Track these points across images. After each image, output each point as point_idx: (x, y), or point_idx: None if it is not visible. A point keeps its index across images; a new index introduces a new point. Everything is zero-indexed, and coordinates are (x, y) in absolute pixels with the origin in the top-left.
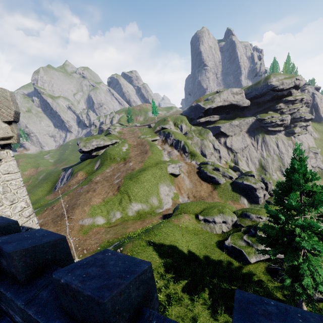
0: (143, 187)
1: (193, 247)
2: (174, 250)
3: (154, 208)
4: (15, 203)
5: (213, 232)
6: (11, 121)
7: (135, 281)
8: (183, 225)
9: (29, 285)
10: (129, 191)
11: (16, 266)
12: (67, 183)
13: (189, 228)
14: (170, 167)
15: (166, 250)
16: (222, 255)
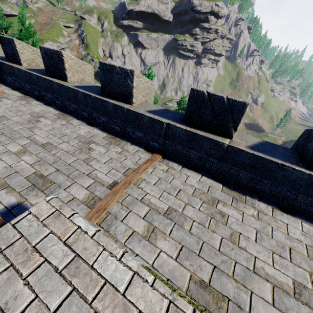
0: None
1: None
2: None
3: None
4: None
5: None
6: None
7: None
8: None
9: None
10: None
11: None
12: None
13: None
14: (48, 44)
15: None
16: None
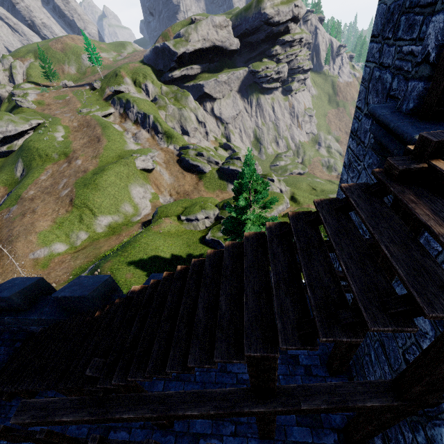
0: (107, 195)
1: (176, 249)
2: (157, 256)
3: (130, 217)
4: None
5: (197, 230)
6: None
7: (102, 285)
8: (165, 230)
9: (32, 310)
10: (89, 203)
11: (17, 302)
12: None
13: (172, 231)
14: (139, 161)
15: (148, 259)
16: (204, 248)
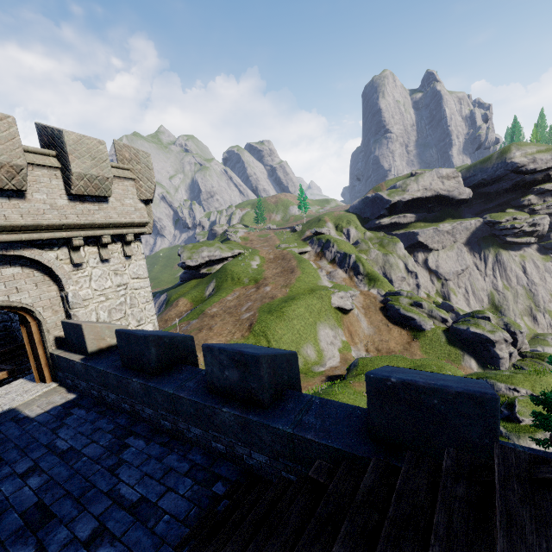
0: (291, 328)
1: None
2: None
3: (310, 364)
4: (142, 324)
5: None
6: (149, 200)
7: None
8: None
9: (276, 410)
10: (268, 332)
11: (263, 377)
12: (162, 316)
13: None
14: (336, 297)
15: None
16: None
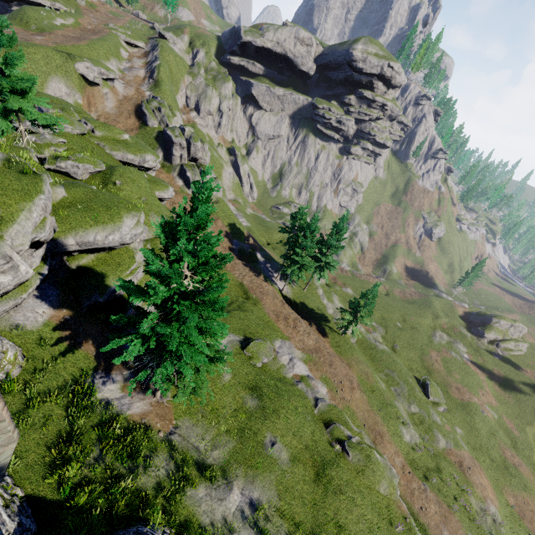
0: None
1: None
2: None
3: None
4: None
5: None
6: None
7: None
8: None
9: None
10: None
11: None
12: None
13: None
14: (83, 65)
15: None
16: None
